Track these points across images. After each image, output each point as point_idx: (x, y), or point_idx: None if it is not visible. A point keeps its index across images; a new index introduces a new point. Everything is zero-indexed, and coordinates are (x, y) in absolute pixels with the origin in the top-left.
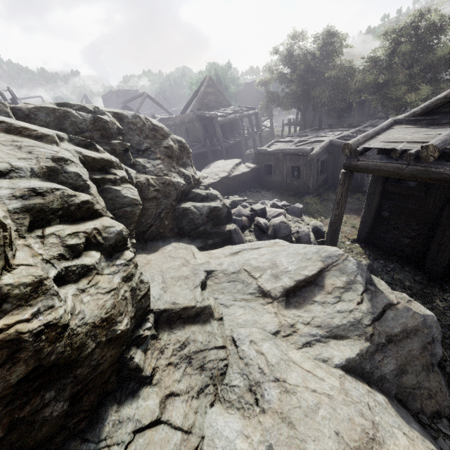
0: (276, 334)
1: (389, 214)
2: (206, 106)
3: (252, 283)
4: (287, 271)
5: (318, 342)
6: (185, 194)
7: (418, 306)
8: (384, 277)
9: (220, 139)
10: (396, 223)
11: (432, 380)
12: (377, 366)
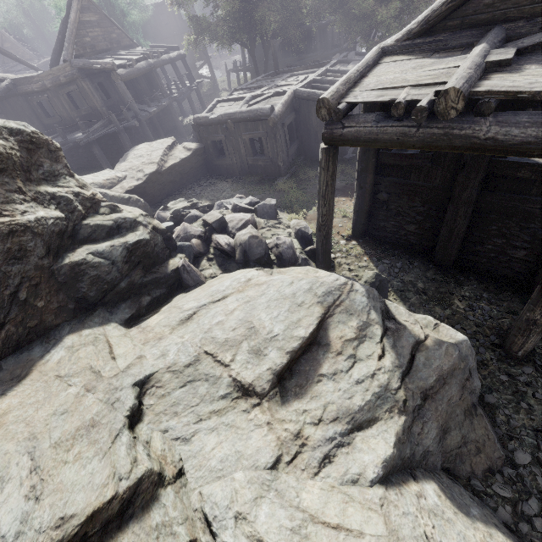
0: (277, 465)
1: (387, 195)
2: (92, 49)
3: (222, 377)
4: (273, 336)
5: (339, 447)
6: (70, 234)
7: (447, 330)
8: (394, 283)
9: (133, 107)
10: (398, 207)
11: (478, 428)
12: (417, 442)
